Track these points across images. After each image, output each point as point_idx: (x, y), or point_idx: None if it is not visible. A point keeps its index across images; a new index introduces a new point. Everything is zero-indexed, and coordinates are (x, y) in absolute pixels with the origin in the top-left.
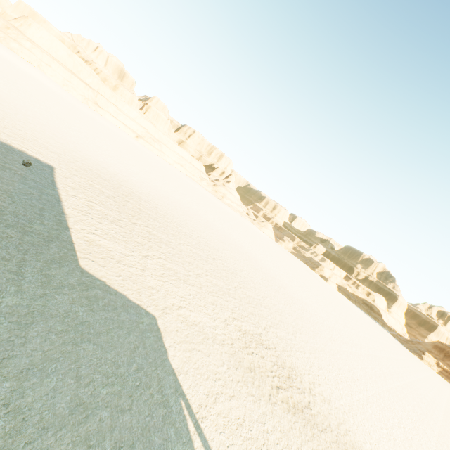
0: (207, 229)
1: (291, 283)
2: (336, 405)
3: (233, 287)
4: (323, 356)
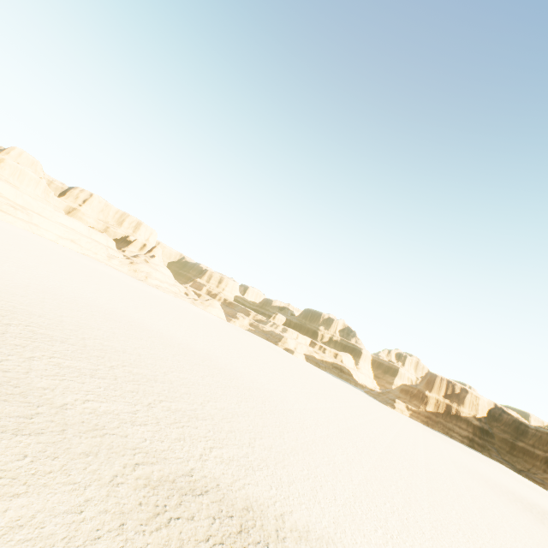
0: (108, 324)
1: (248, 368)
2: (317, 534)
3: (144, 405)
4: (295, 458)
